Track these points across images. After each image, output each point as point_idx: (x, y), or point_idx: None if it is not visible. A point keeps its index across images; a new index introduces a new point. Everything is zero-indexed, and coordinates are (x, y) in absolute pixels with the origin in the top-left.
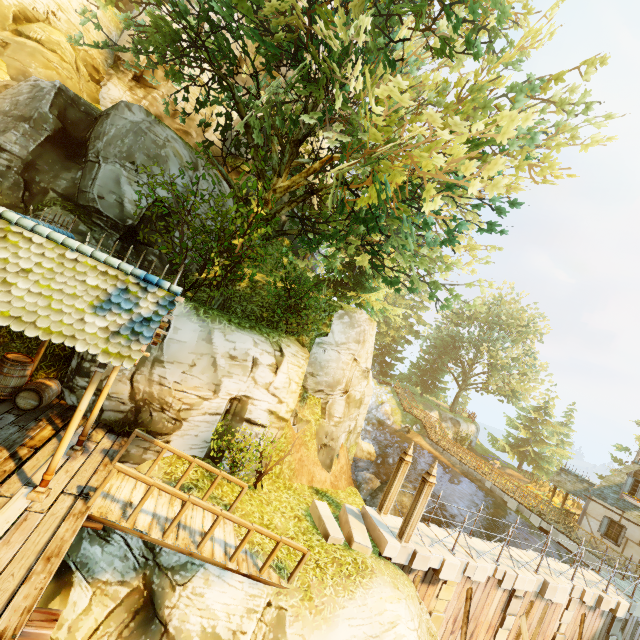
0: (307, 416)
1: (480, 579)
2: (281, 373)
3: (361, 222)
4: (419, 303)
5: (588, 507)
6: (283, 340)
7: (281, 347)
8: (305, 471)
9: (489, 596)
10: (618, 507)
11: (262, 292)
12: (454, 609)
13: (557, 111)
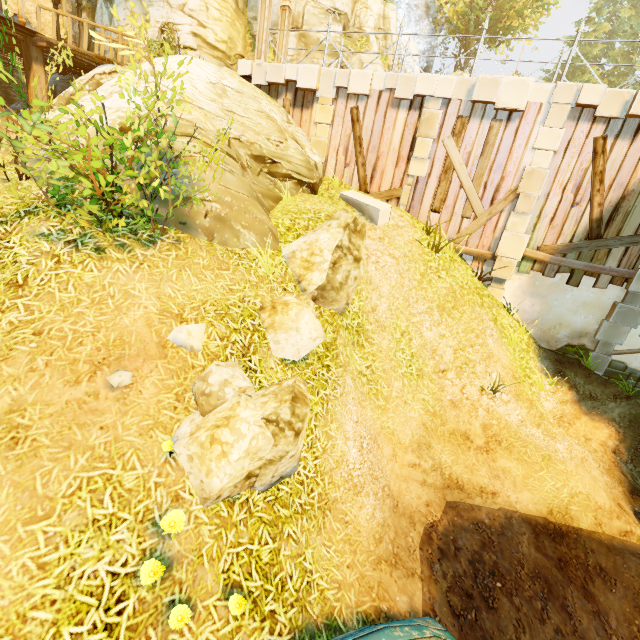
0: None
1: (361, 91)
2: None
3: None
4: None
5: None
6: None
7: None
8: None
9: (387, 118)
10: None
11: None
12: (341, 137)
13: None
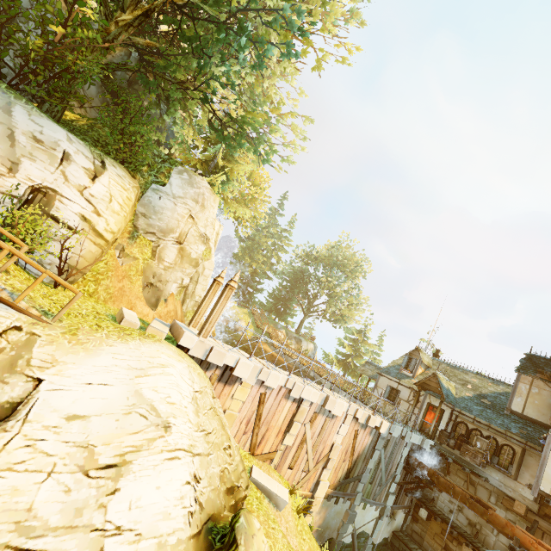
0: (135, 254)
1: (272, 385)
2: (100, 184)
3: (187, 41)
4: (280, 246)
5: (379, 381)
6: (108, 159)
7: (104, 161)
8: (125, 300)
9: (280, 404)
10: (397, 377)
11: (100, 131)
12: (248, 411)
13: (352, 1)
